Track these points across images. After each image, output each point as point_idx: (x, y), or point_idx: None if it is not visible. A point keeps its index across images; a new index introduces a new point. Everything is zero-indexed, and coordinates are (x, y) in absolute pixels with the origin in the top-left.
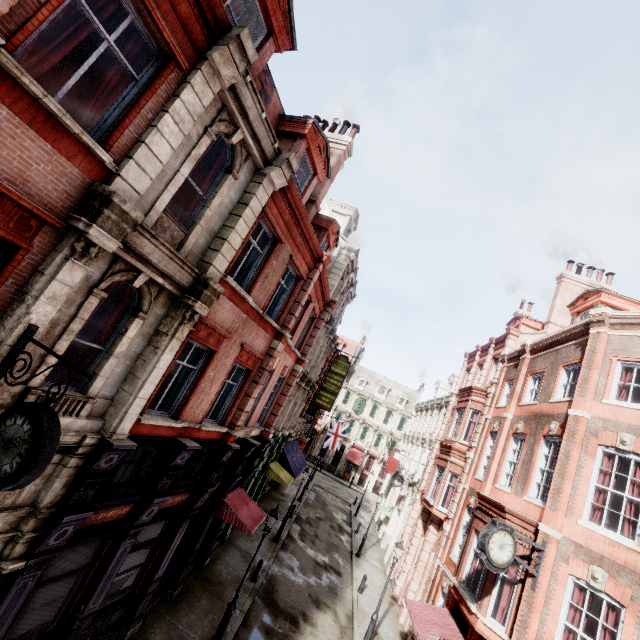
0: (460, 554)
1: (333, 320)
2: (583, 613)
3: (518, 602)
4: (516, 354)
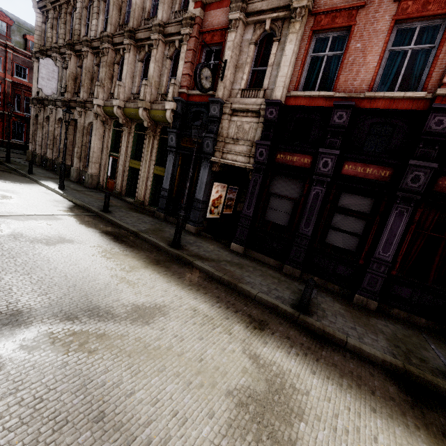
0: None
1: None
2: None
3: None
4: None
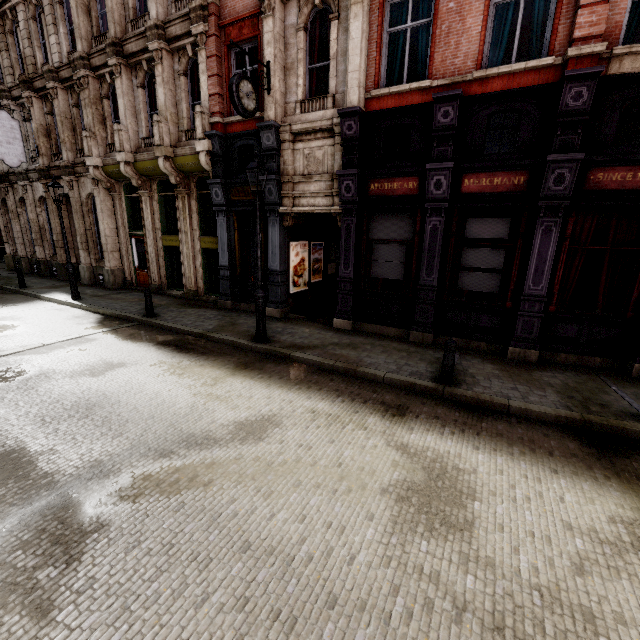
0: None
1: None
2: None
3: None
4: None
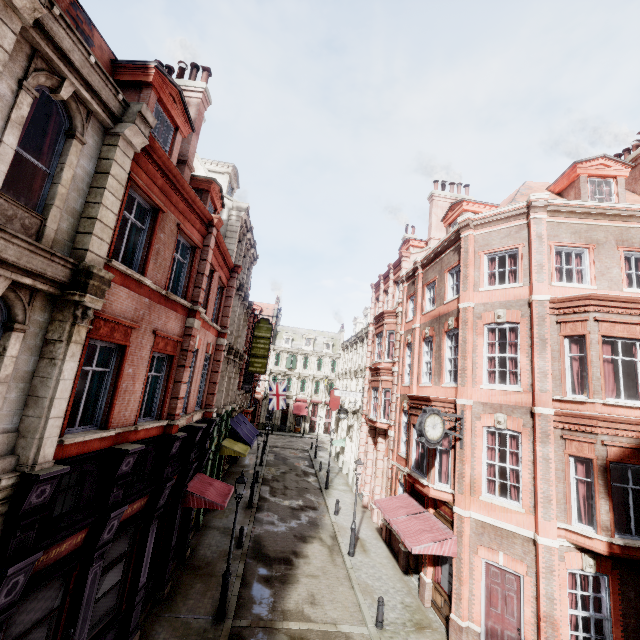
0: (406, 449)
1: (243, 286)
2: (496, 449)
3: (454, 463)
4: (411, 273)
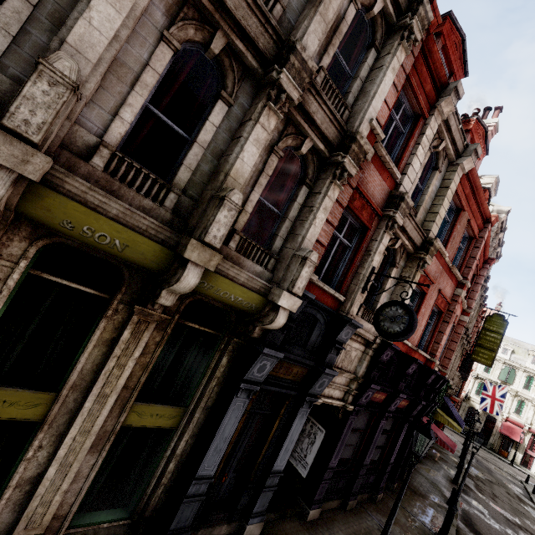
0: None
1: (487, 278)
2: None
3: None
4: None
